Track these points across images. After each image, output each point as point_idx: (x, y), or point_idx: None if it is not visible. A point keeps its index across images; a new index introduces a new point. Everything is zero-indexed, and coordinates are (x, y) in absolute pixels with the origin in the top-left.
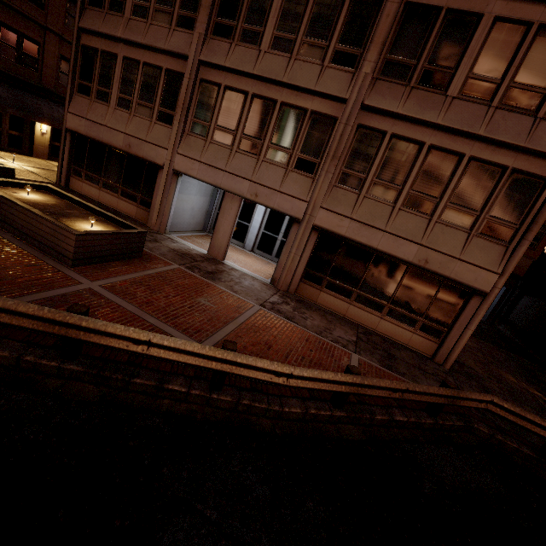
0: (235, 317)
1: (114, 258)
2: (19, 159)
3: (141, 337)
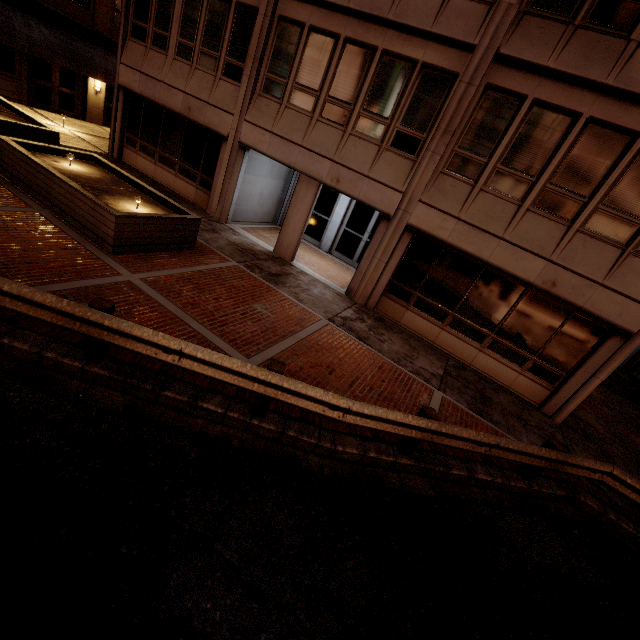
0: (296, 331)
1: (162, 248)
2: (70, 124)
3: (171, 345)
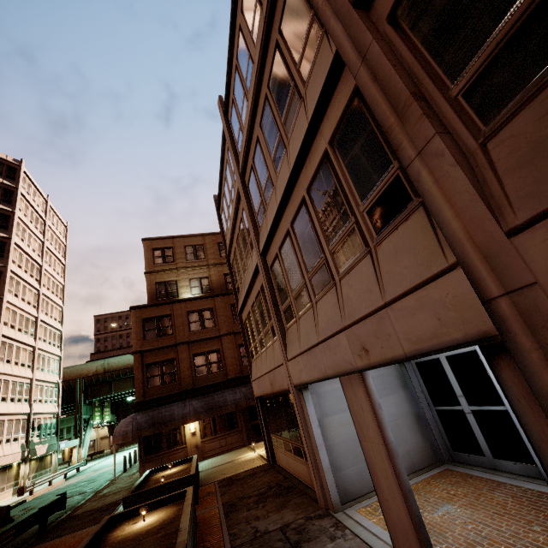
0: None
1: None
2: None
3: None
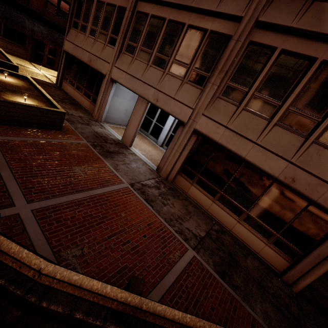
0: (94, 188)
1: (34, 126)
2: (47, 71)
3: None
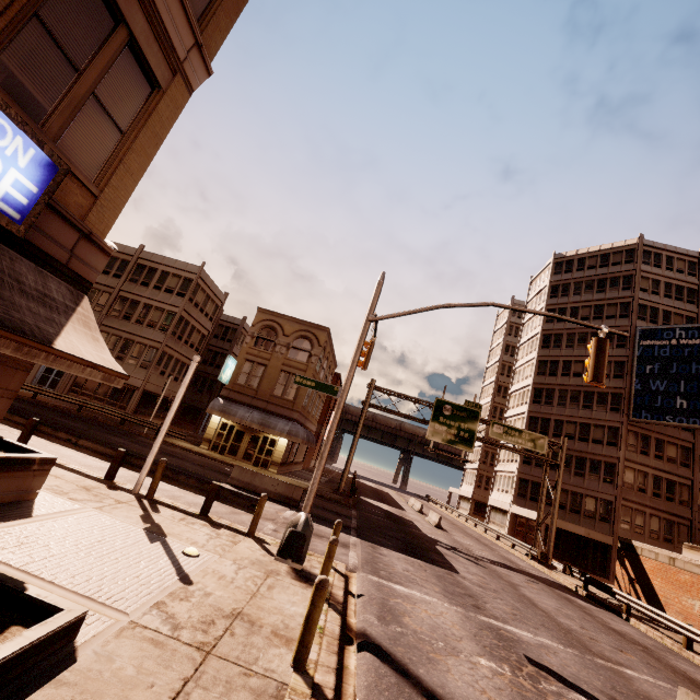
0: None
1: None
2: None
3: None
